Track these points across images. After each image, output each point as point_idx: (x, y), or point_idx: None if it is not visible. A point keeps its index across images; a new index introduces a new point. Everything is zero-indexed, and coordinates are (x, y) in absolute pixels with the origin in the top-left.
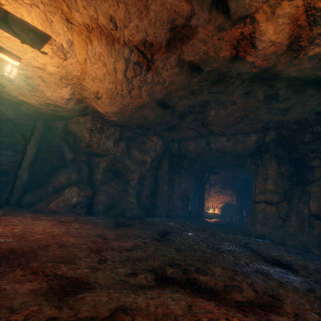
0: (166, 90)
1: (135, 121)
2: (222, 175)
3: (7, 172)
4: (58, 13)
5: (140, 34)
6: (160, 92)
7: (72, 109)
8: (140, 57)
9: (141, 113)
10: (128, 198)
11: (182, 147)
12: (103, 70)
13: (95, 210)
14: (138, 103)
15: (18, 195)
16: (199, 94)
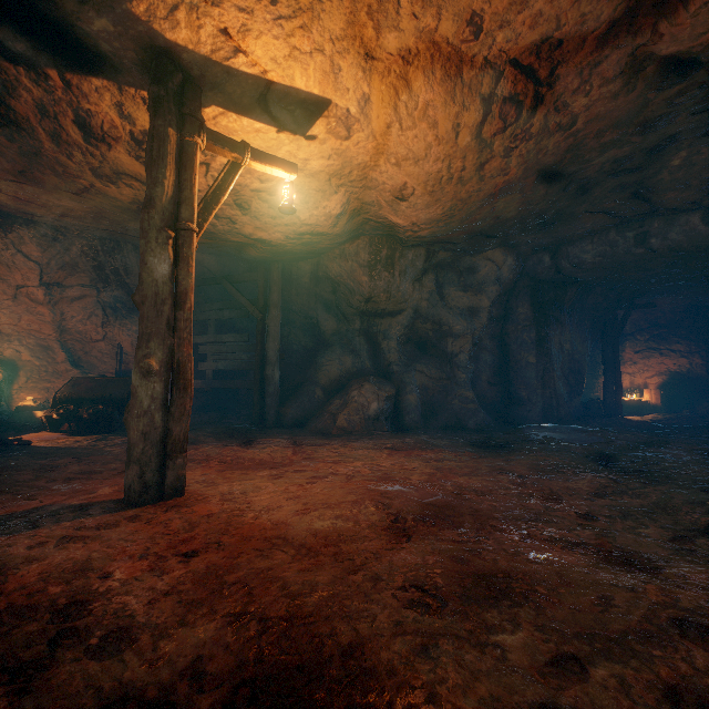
0: (571, 140)
1: (470, 228)
2: (658, 308)
3: (229, 371)
4: (354, 48)
5: (537, 31)
6: (555, 148)
7: (341, 232)
8: (519, 83)
9: (492, 206)
10: (459, 392)
11: (565, 259)
12: (426, 138)
13: (407, 422)
14: (494, 186)
15: (275, 409)
16: (661, 124)
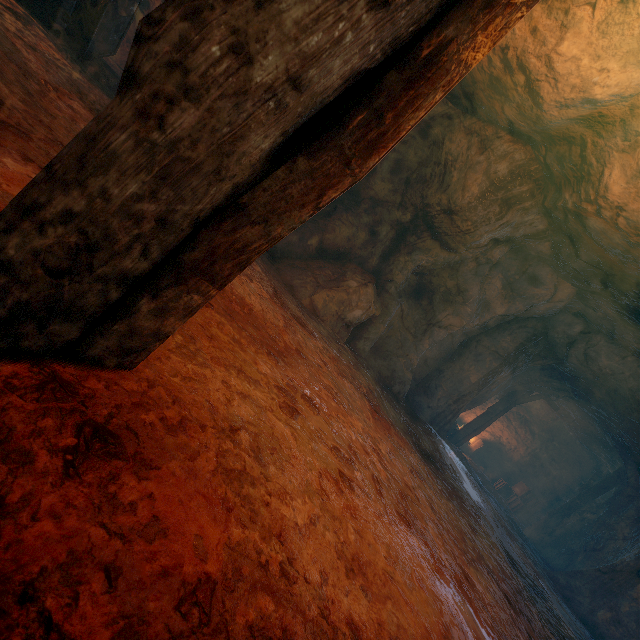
0: None
1: (631, 267)
2: (544, 404)
3: None
4: None
5: None
6: None
7: (546, 121)
8: None
9: None
10: (412, 356)
11: (588, 345)
12: None
13: (359, 344)
14: None
15: None
16: None
